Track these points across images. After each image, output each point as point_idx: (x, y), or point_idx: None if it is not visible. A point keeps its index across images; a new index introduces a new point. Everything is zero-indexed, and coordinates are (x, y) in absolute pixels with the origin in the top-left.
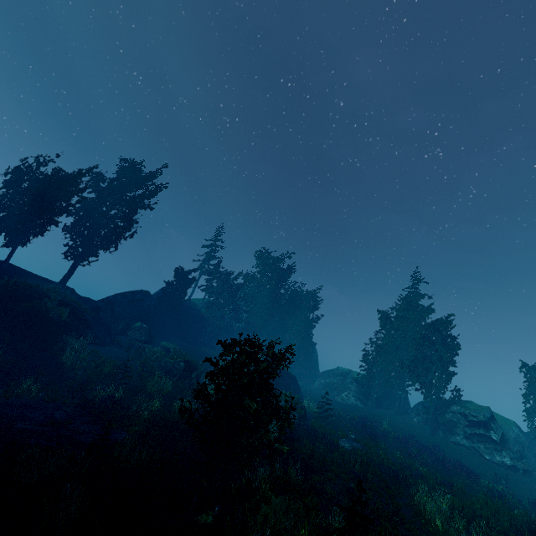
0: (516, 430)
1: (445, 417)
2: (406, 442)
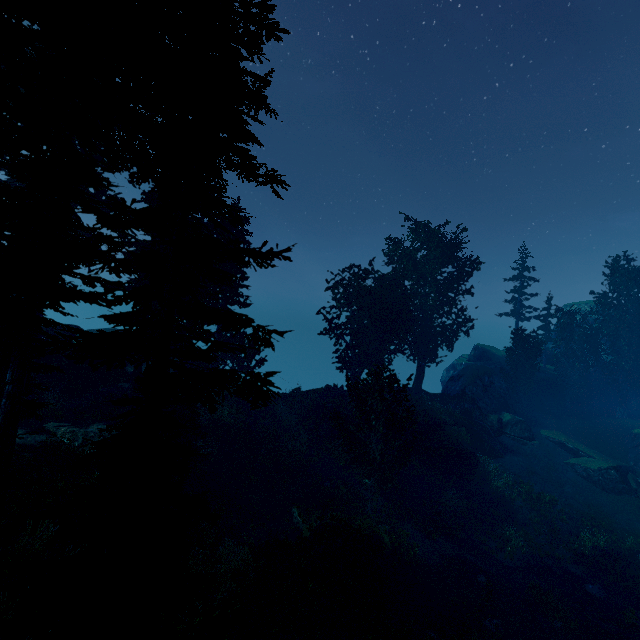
0: None
1: None
2: None
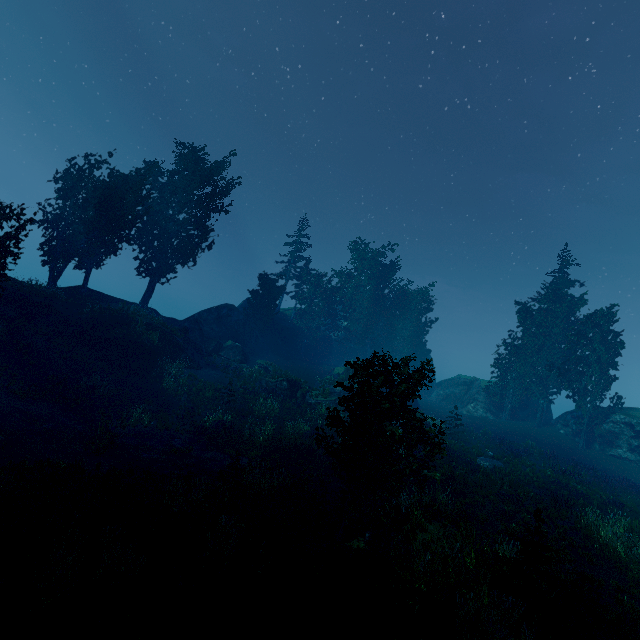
0: None
1: (604, 428)
2: (556, 458)
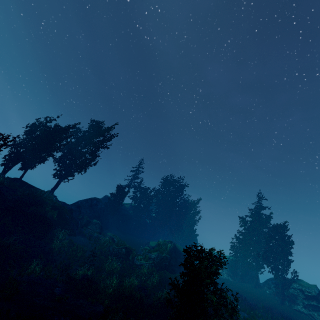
0: None
1: (289, 291)
2: (272, 311)
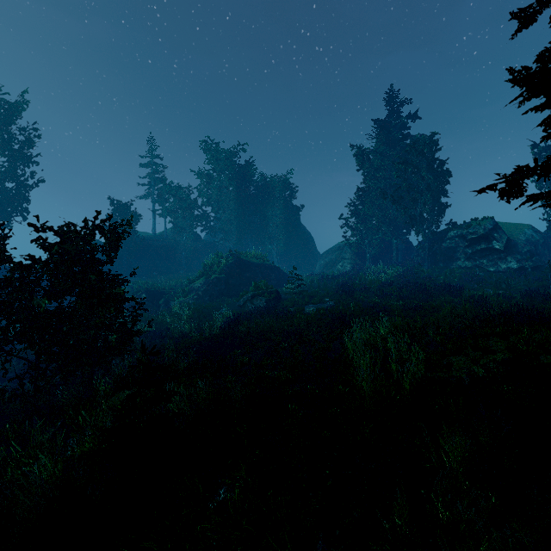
0: (529, 232)
1: (443, 247)
2: (390, 285)
